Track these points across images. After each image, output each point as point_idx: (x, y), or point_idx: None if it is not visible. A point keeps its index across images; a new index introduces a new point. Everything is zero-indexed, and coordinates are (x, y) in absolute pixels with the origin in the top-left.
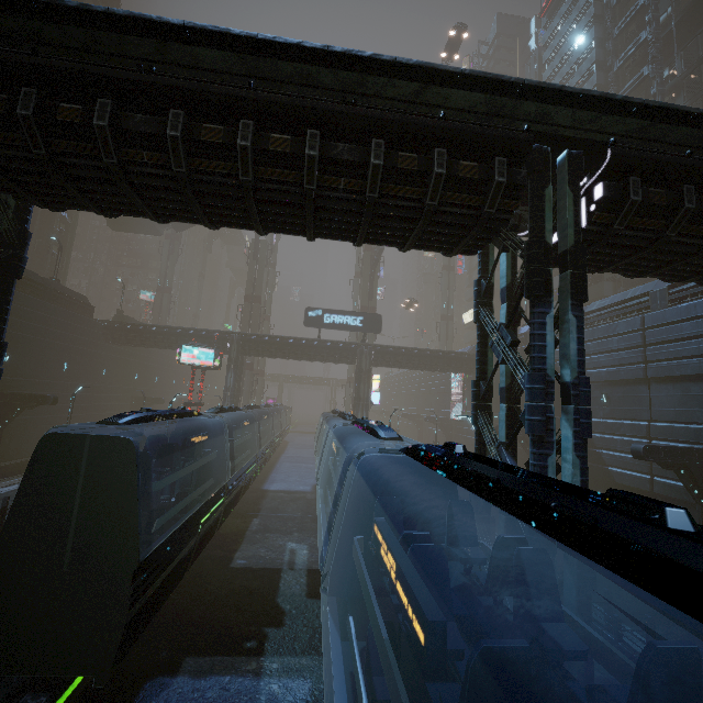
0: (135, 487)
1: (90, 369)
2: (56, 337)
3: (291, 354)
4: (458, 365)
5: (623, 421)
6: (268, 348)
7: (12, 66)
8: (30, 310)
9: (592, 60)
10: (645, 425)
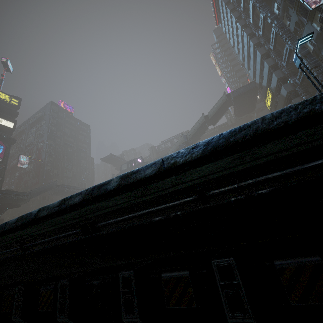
0: None
1: None
2: None
3: None
4: None
5: None
6: None
7: None
8: None
9: (239, 27)
10: None
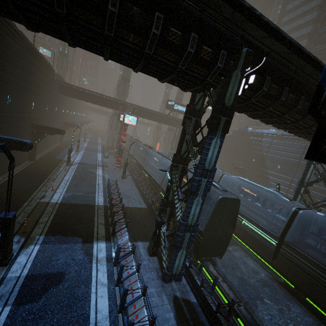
0: (238, 212)
1: (52, 108)
2: (46, 91)
3: (153, 119)
4: None
5: (283, 175)
6: (144, 114)
7: (288, 77)
8: (41, 76)
9: (319, 3)
10: (291, 179)
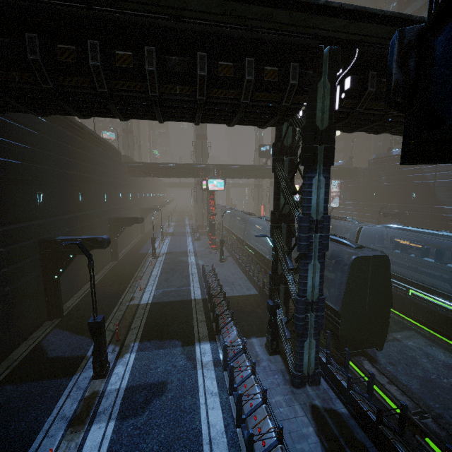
0: (390, 276)
1: (126, 195)
2: (116, 178)
3: (246, 175)
4: (344, 175)
5: None
6: (233, 173)
7: None
8: (107, 162)
9: None
10: None
